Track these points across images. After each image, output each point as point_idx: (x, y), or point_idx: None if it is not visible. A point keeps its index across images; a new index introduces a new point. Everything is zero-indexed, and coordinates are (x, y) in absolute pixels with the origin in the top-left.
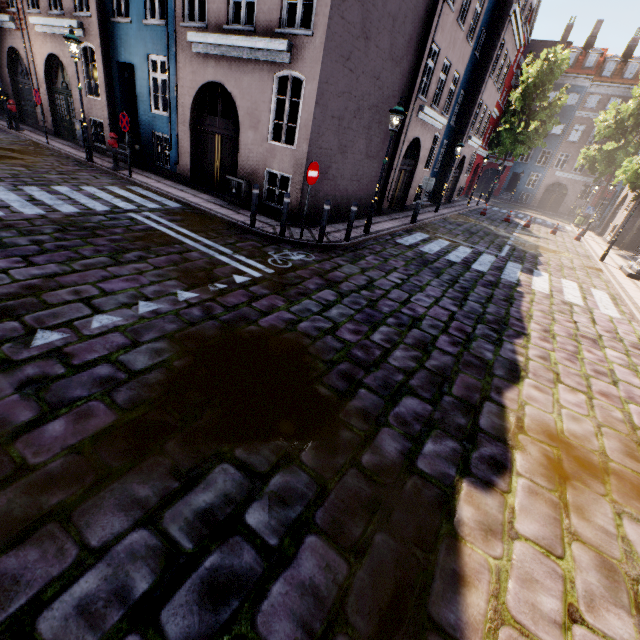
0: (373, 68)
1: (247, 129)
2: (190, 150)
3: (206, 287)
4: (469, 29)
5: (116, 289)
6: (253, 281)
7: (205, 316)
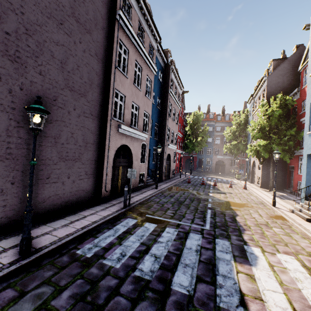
0: (42, 90)
1: None
2: None
3: None
4: (146, 93)
5: None
6: None
7: None
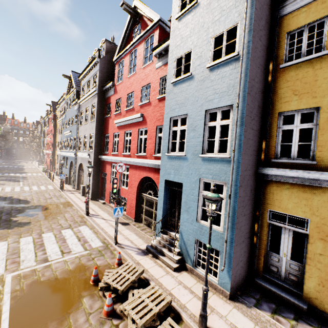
0: None
1: None
2: None
3: None
4: None
5: None
6: None
7: None
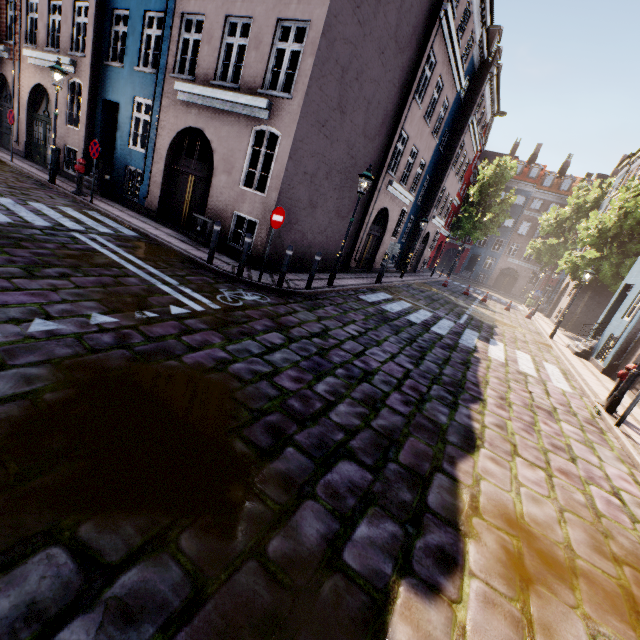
0: (347, 139)
1: (221, 173)
2: (161, 186)
3: (132, 313)
4: (434, 127)
5: (12, 302)
6: (192, 314)
7: (116, 344)
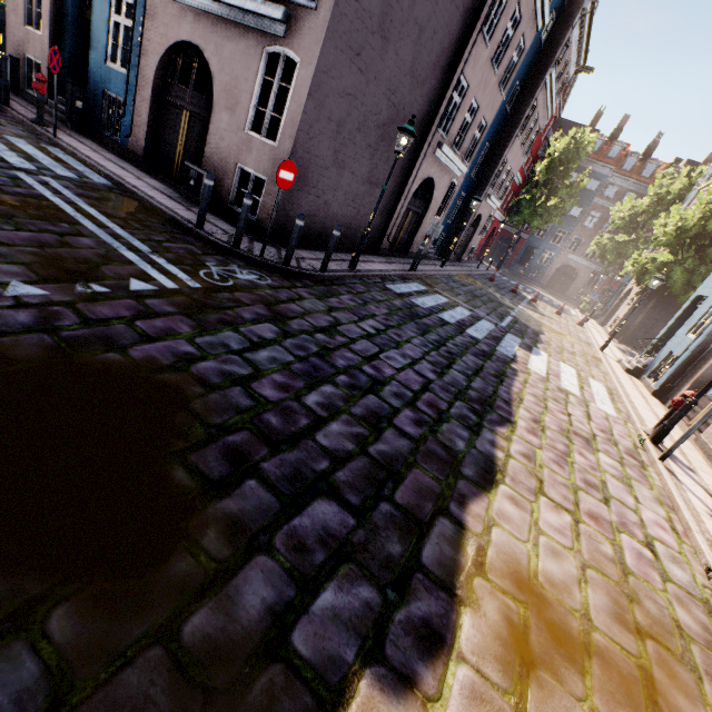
0: (389, 78)
1: (222, 110)
2: (148, 122)
3: (71, 285)
4: (503, 76)
5: None
6: (159, 292)
7: (35, 325)
